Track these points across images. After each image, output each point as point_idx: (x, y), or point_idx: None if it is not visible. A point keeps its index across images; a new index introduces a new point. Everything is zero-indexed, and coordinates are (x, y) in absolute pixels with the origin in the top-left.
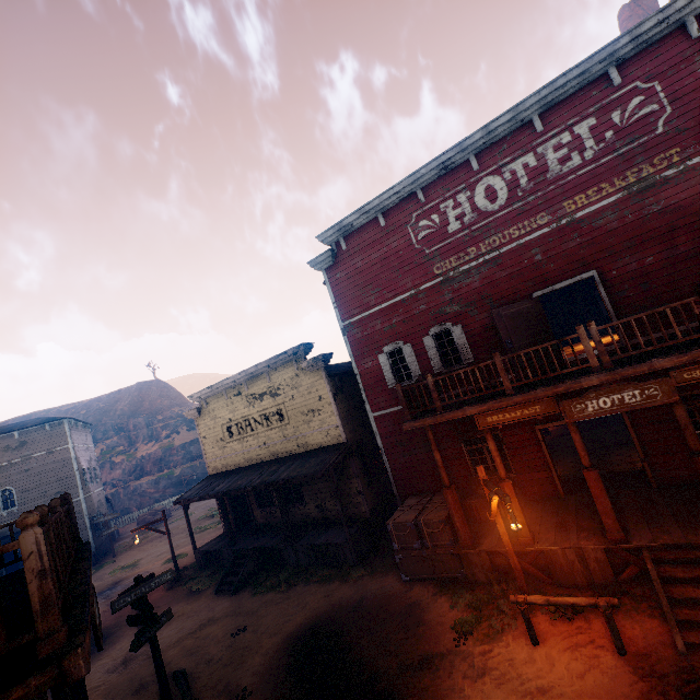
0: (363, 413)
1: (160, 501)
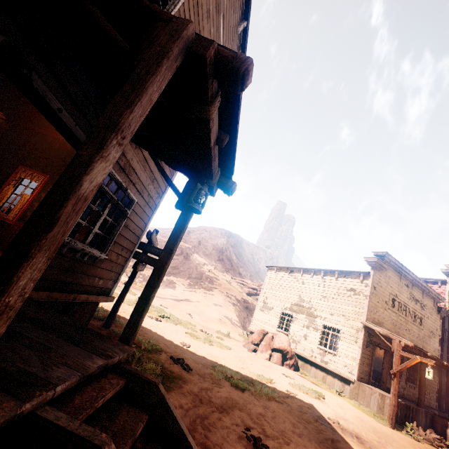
0: None
1: None
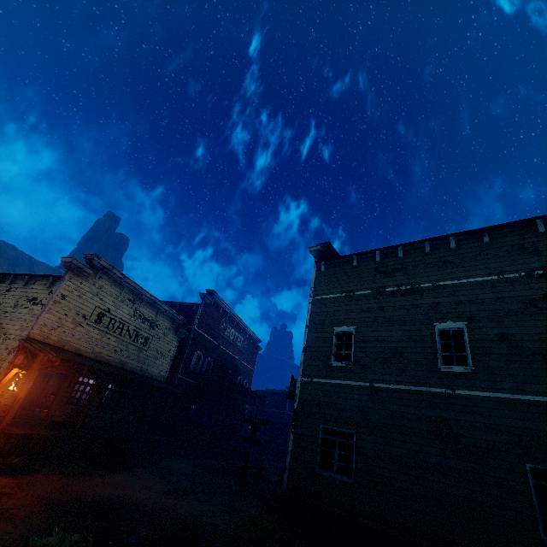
0: None
1: None
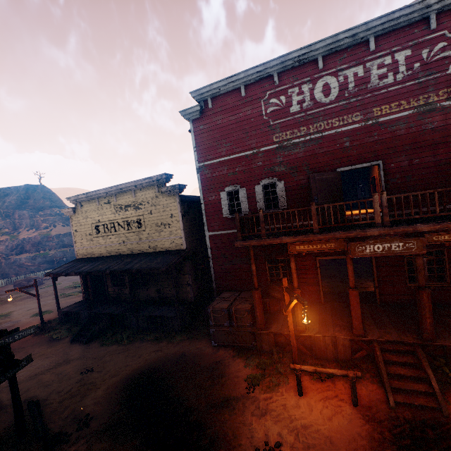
0: (200, 232)
1: (35, 272)
